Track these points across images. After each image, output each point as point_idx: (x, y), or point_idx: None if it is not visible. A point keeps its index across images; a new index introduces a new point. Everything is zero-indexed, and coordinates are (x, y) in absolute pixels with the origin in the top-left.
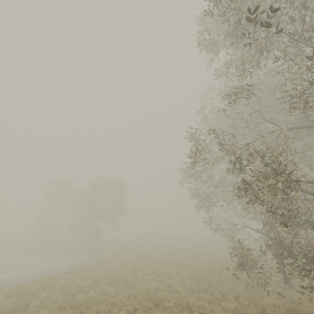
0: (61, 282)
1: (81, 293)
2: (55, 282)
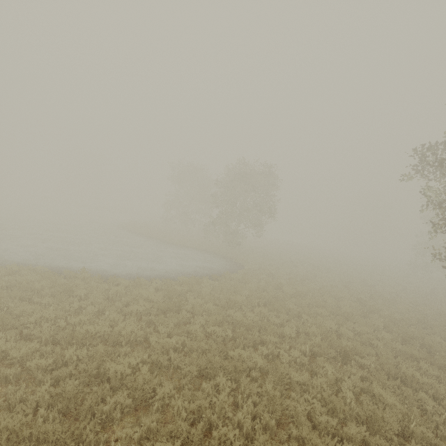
0: (208, 288)
1: (237, 311)
2: (200, 286)
